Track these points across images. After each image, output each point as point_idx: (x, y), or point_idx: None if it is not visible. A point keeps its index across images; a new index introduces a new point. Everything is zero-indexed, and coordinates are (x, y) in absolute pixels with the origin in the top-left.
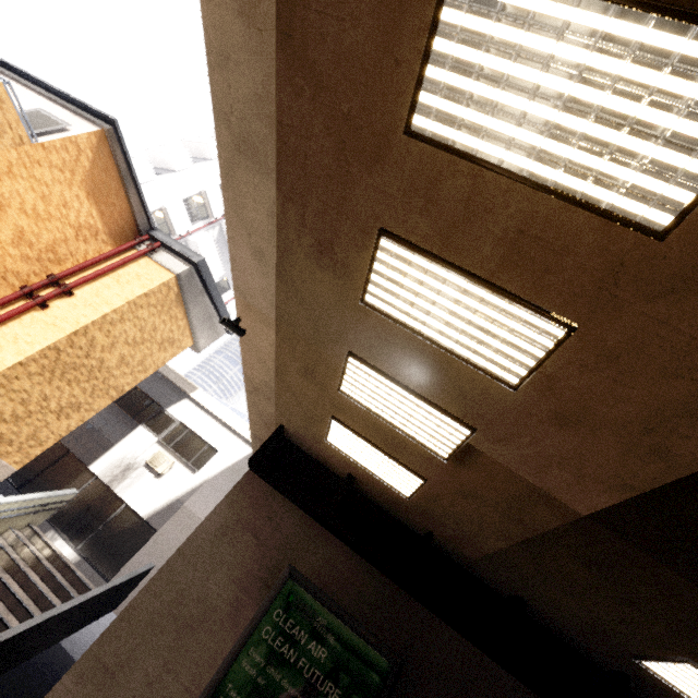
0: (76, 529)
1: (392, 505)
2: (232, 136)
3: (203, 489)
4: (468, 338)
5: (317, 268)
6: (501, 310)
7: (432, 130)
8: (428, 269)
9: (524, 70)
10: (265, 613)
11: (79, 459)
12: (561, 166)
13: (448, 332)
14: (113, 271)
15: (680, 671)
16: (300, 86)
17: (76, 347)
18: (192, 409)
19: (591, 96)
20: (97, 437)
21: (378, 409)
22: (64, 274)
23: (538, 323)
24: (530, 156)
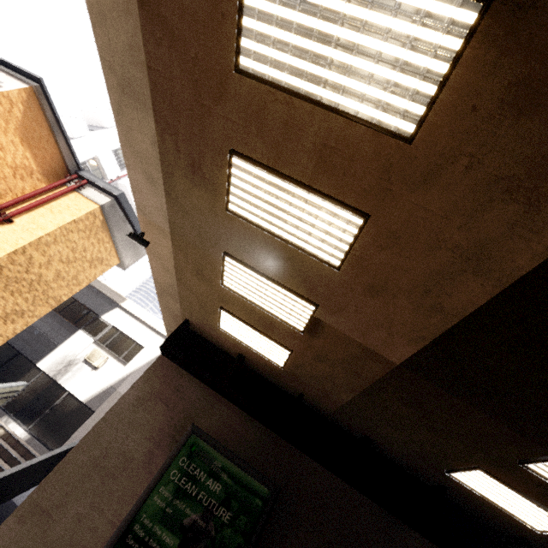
0: (27, 414)
1: (272, 375)
2: (117, 81)
3: (132, 377)
4: (302, 232)
5: (193, 186)
6: (320, 207)
7: (253, 68)
8: (267, 180)
9: (305, 18)
10: (173, 460)
11: (28, 359)
12: (340, 91)
13: (288, 228)
14: (47, 203)
15: (474, 477)
16: (159, 37)
17: (17, 264)
18: (122, 316)
19: (351, 36)
20: (43, 341)
21: (251, 297)
22: (5, 205)
23: (345, 215)
24: (320, 85)
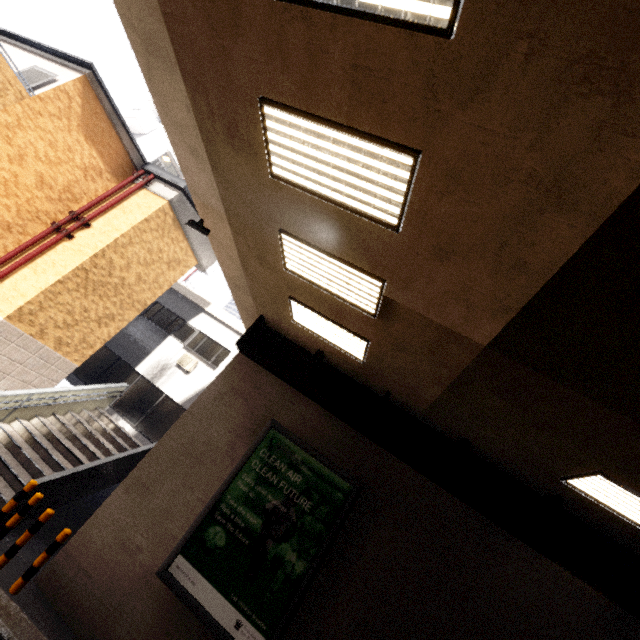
0: (132, 413)
1: (355, 372)
2: (140, 39)
3: None
4: (351, 189)
5: (234, 153)
6: (364, 152)
7: None
8: (303, 128)
9: None
10: (253, 451)
11: (127, 363)
12: None
13: (336, 187)
14: (119, 203)
15: (595, 484)
16: None
17: (99, 267)
18: (208, 321)
19: None
20: (138, 347)
21: (316, 280)
22: (82, 210)
23: (392, 157)
24: None
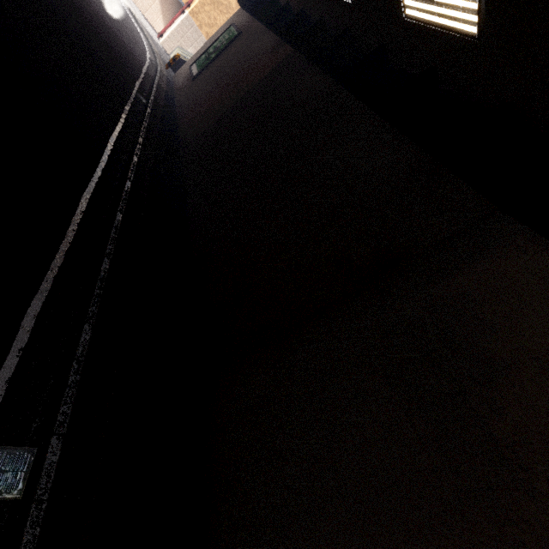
0: None
1: None
2: None
3: None
4: None
5: None
6: None
7: None
8: None
9: None
10: (222, 34)
11: None
12: None
13: None
14: None
15: None
16: None
17: None
18: None
19: None
20: None
21: None
22: None
23: None
24: None
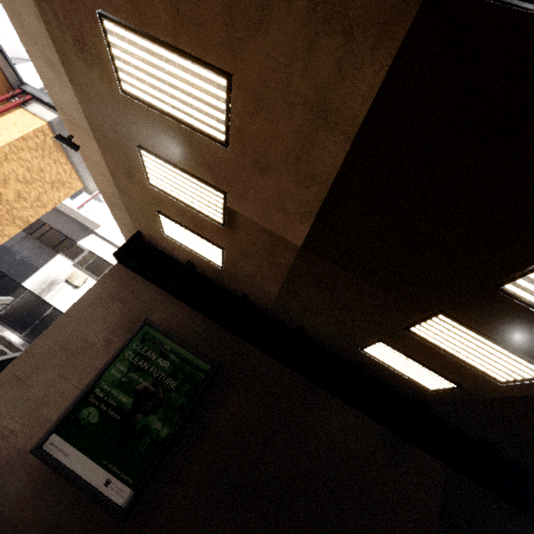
0: (19, 324)
1: (218, 278)
2: None
3: None
4: (187, 107)
5: (87, 67)
6: (190, 72)
7: None
8: (140, 45)
9: None
10: (127, 344)
11: (13, 279)
12: None
13: (175, 105)
14: None
15: (379, 349)
16: None
17: None
18: (98, 241)
19: None
20: (25, 264)
21: (175, 194)
22: None
23: (212, 78)
24: None
